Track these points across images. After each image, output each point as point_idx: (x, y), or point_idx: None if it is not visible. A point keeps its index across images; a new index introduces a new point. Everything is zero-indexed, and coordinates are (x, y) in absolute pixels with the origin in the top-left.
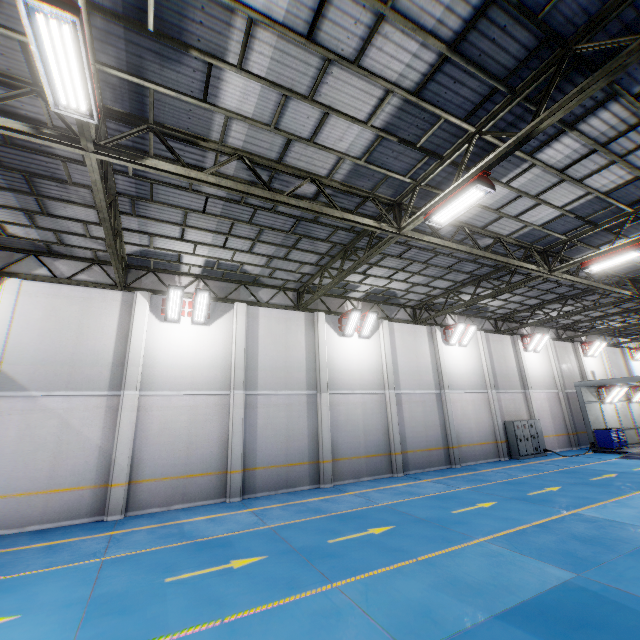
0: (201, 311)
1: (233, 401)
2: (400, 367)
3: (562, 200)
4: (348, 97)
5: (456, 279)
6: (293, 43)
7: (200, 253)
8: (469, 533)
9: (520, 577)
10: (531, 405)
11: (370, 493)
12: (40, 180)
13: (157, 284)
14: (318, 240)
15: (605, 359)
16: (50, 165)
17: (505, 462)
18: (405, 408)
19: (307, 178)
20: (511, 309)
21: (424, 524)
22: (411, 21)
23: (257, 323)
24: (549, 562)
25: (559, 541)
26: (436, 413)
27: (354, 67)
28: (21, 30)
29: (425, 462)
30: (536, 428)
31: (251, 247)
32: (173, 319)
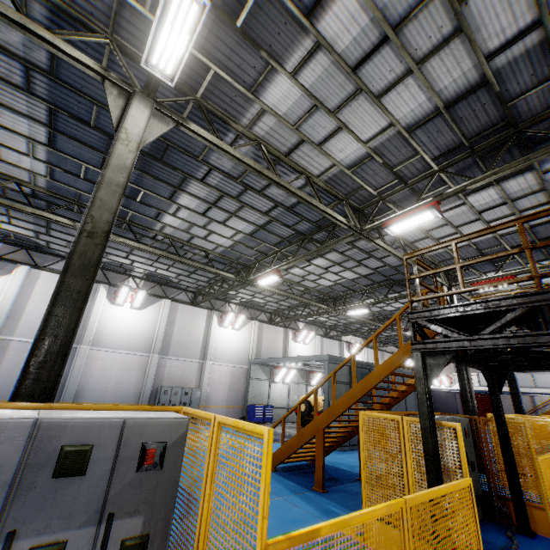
0: None
1: None
2: (27, 314)
3: (18, 145)
4: None
5: (73, 233)
6: None
7: None
8: None
9: None
10: (203, 375)
11: None
12: None
13: None
14: None
15: (317, 348)
16: None
17: None
18: (11, 355)
19: None
20: (193, 283)
21: None
22: None
23: None
24: None
25: None
26: None
27: None
28: None
29: None
30: (192, 396)
31: None
32: None
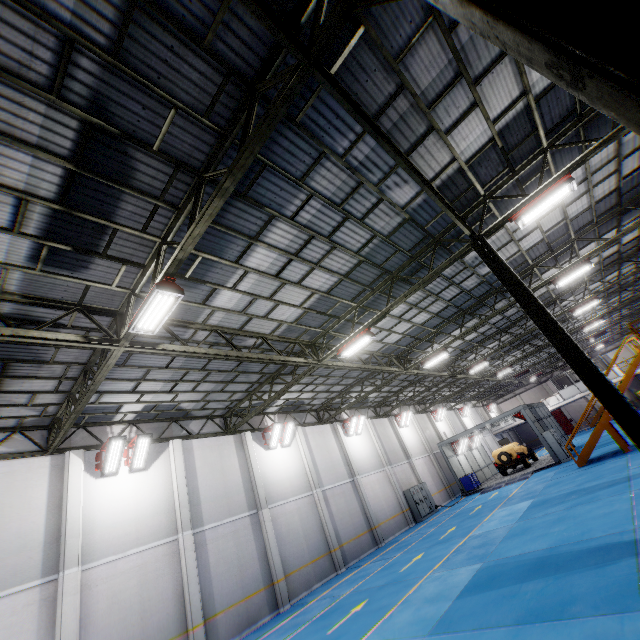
0: (141, 456)
1: (183, 544)
2: (319, 465)
3: (402, 330)
4: (291, 296)
5: (347, 383)
6: (267, 277)
7: (143, 400)
8: (419, 575)
9: (458, 578)
10: (416, 471)
11: (330, 592)
12: (17, 364)
13: (88, 439)
14: (253, 373)
15: (448, 420)
16: (40, 351)
17: (414, 527)
18: (331, 503)
19: (259, 337)
20: (383, 397)
21: (387, 586)
22: (327, 268)
23: (193, 456)
24: (468, 565)
25: (468, 553)
26: (355, 500)
27: (298, 285)
28: (92, 279)
29: (358, 550)
30: (425, 489)
31: (195, 387)
32: (111, 472)
